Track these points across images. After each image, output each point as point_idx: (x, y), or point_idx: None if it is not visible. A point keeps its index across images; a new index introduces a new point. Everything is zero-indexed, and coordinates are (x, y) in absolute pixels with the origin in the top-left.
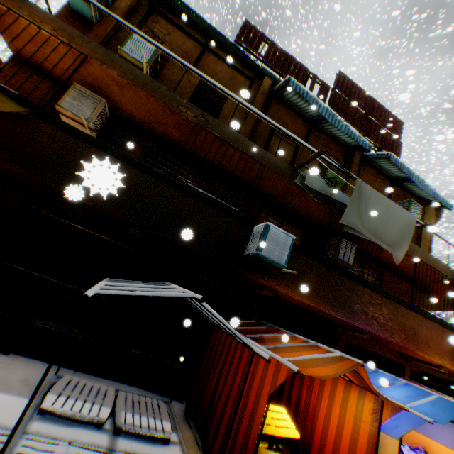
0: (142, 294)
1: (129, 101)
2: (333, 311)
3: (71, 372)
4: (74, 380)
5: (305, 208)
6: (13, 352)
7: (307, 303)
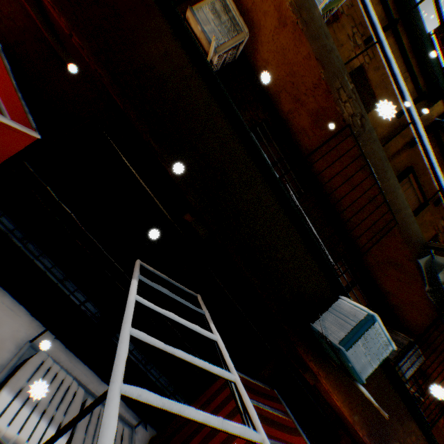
0: (192, 417)
1: (276, 50)
2: (368, 436)
3: (49, 340)
4: (45, 365)
5: (395, 288)
6: (1, 285)
7: (344, 413)
